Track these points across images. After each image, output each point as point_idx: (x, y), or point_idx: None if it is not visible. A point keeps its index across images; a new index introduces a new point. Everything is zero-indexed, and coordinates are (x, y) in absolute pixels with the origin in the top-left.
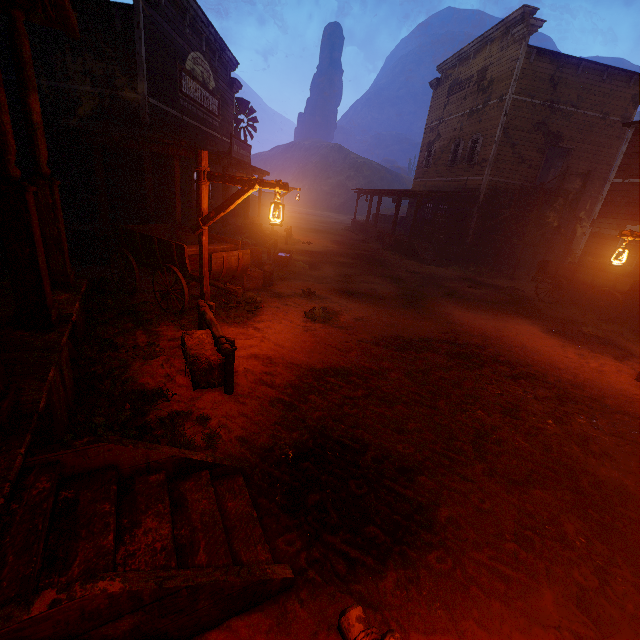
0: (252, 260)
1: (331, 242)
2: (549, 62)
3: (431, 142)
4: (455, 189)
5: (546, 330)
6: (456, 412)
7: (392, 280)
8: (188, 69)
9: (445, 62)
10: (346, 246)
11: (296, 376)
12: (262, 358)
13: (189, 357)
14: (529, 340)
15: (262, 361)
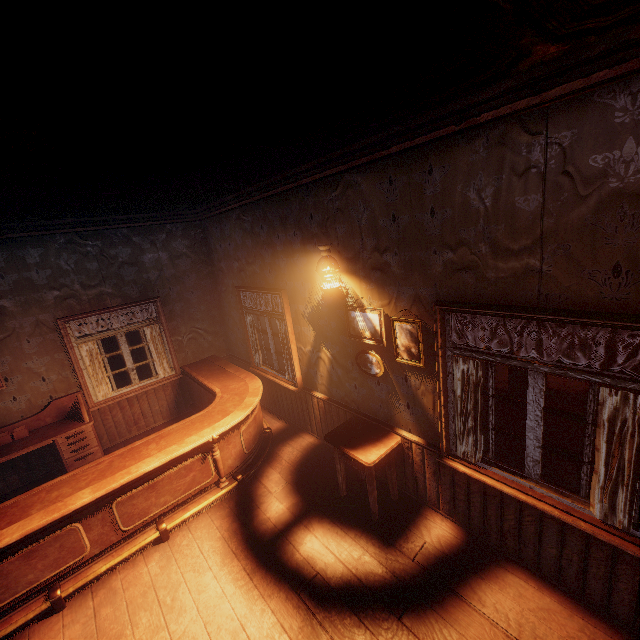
0: None
1: None
2: None
3: None
4: None
5: None
6: None
7: None
8: None
9: None
10: None
11: None
12: None
13: (577, 395)
14: None
15: None
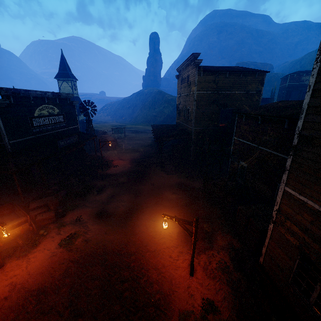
0: (54, 207)
1: (130, 162)
2: (211, 75)
3: (179, 104)
4: (186, 130)
5: (181, 231)
6: (69, 317)
7: (134, 196)
8: (37, 115)
9: (178, 68)
10: (136, 164)
11: (17, 298)
12: (12, 285)
13: None
14: (163, 243)
15: (10, 288)
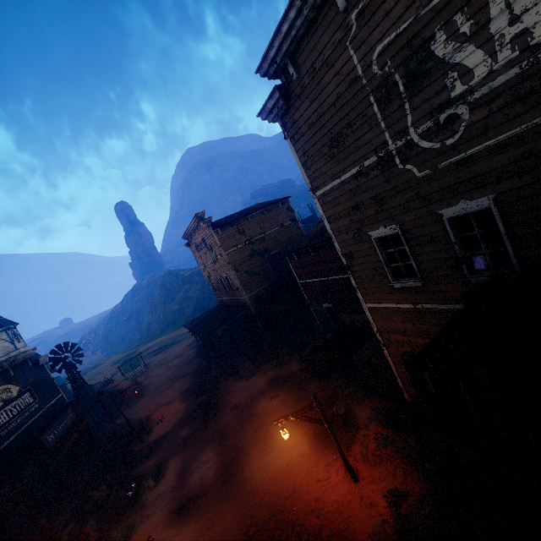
0: None
1: (181, 398)
2: (231, 227)
3: (208, 277)
4: (238, 304)
5: (312, 438)
6: None
7: (218, 442)
8: None
9: (184, 236)
10: (192, 396)
11: None
12: None
13: None
14: (299, 472)
15: None
